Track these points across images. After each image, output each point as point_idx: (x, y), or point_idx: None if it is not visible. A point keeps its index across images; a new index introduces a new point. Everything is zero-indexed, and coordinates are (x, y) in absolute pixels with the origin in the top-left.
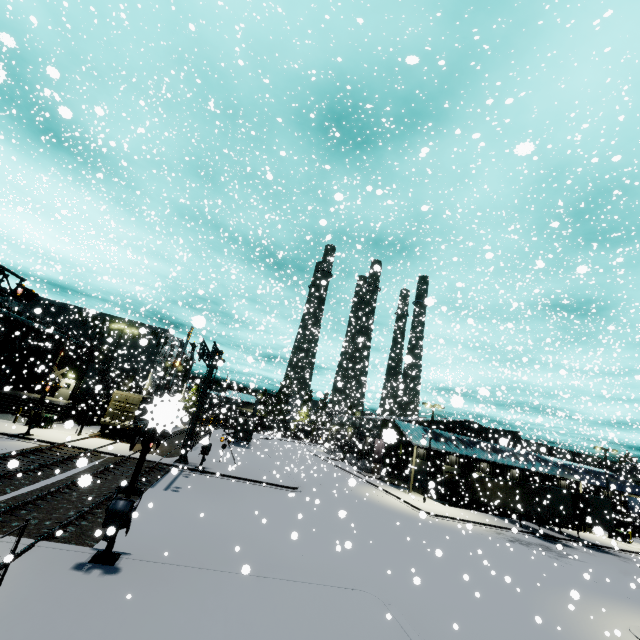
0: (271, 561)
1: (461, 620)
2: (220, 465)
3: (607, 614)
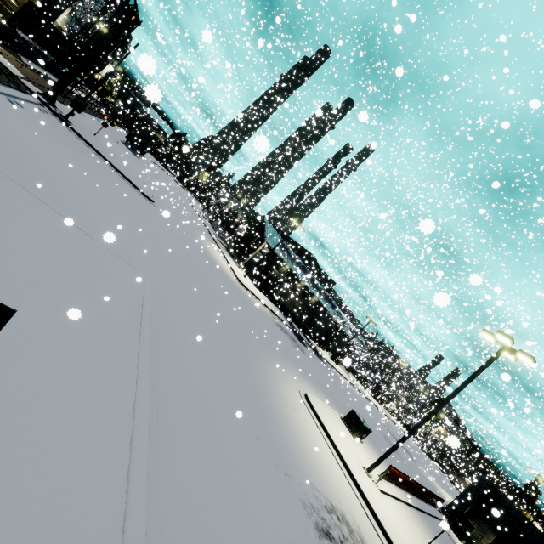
0: (65, 203)
1: (200, 329)
2: (91, 136)
3: (295, 379)
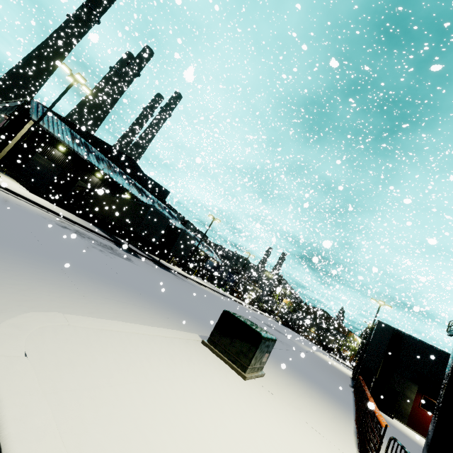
0: None
1: None
2: None
3: None
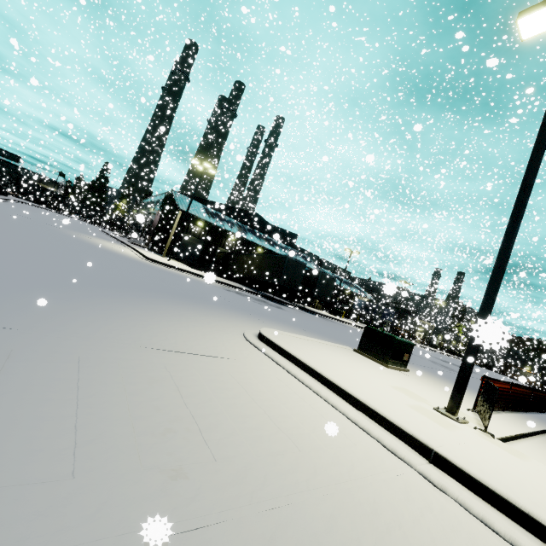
0: None
1: None
2: None
3: (241, 322)
